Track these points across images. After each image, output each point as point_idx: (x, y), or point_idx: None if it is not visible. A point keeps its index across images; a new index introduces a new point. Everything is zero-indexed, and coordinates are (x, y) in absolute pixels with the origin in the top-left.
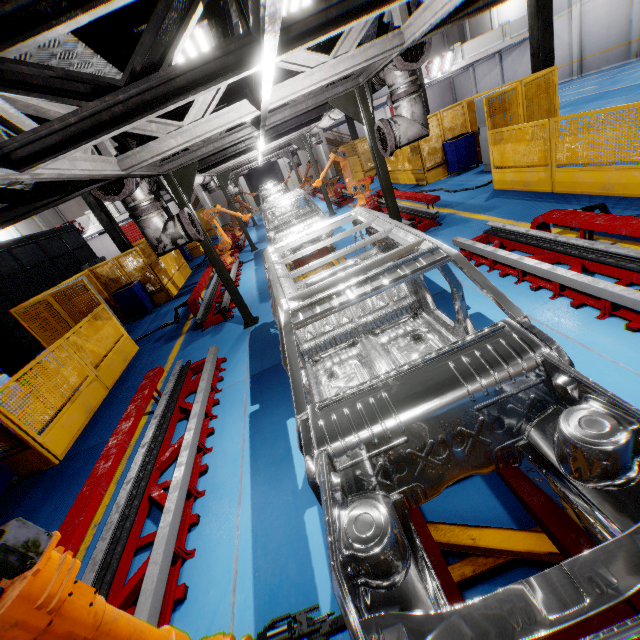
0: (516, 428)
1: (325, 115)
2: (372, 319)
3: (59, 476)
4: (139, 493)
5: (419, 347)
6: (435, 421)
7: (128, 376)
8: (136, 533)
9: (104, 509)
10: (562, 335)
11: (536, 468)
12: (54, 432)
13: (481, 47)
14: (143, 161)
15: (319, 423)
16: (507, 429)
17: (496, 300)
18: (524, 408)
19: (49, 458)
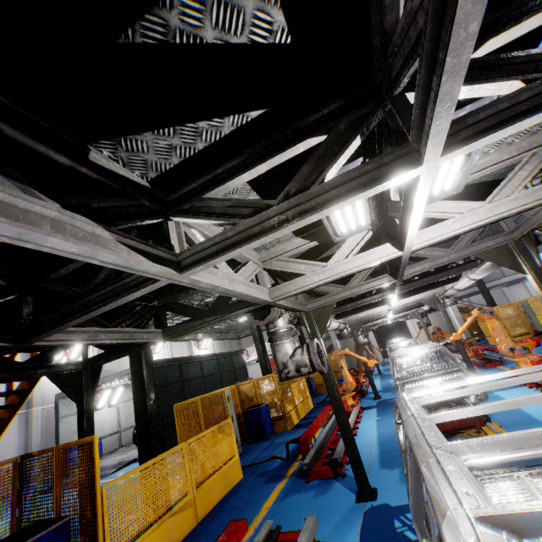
0: None
1: (463, 275)
2: None
3: None
4: None
5: None
6: None
7: (219, 510)
8: None
9: None
10: None
11: None
12: None
13: None
14: (288, 292)
15: None
16: None
17: None
18: None
19: None
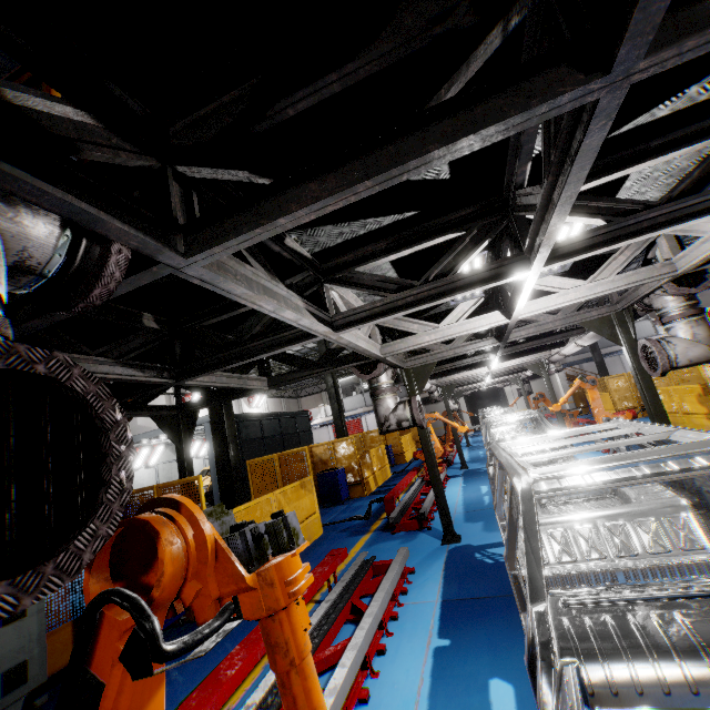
0: None
1: (570, 341)
2: (641, 565)
3: None
4: None
5: None
6: None
7: (306, 556)
8: None
9: (243, 691)
10: None
11: None
12: None
13: None
14: (399, 349)
15: (564, 622)
16: None
17: None
18: None
19: None
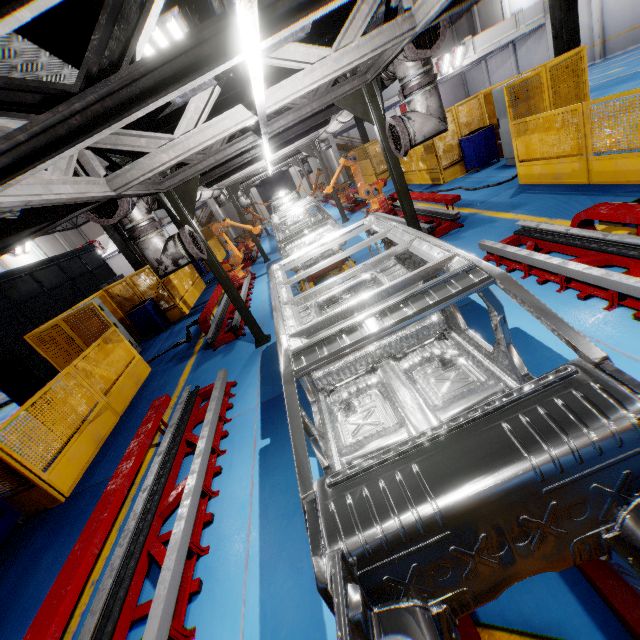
0: (602, 514)
1: (333, 119)
2: (392, 341)
3: (64, 517)
4: (136, 551)
5: (450, 374)
6: (488, 509)
7: (139, 401)
8: (132, 600)
9: (103, 562)
10: (627, 356)
11: (639, 577)
12: (60, 467)
13: (493, 39)
14: (134, 179)
15: (330, 508)
16: (590, 515)
17: (562, 335)
18: (614, 487)
19: (55, 496)
